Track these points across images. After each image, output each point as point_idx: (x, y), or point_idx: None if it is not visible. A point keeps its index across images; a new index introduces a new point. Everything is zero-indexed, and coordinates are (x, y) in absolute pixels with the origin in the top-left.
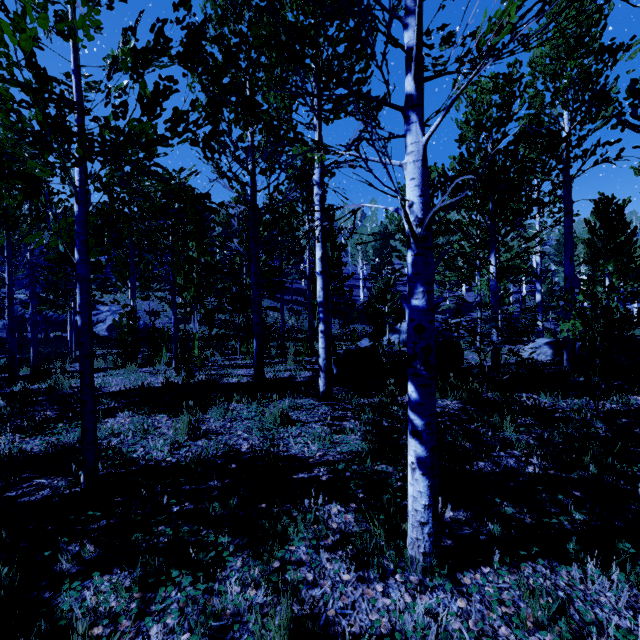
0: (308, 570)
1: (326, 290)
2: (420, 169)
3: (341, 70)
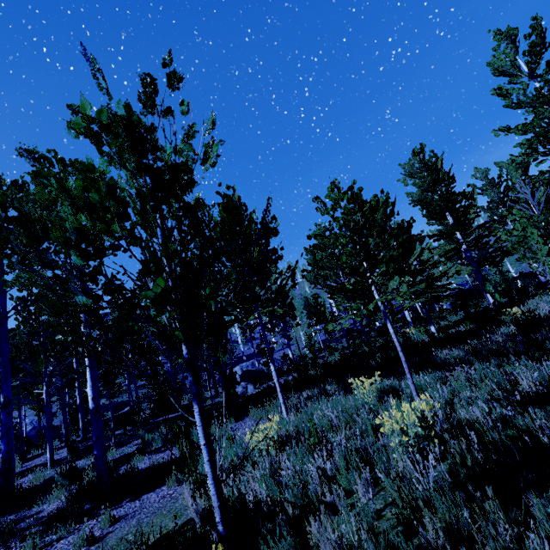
0: (26, 478)
1: (81, 400)
2: (45, 393)
3: None
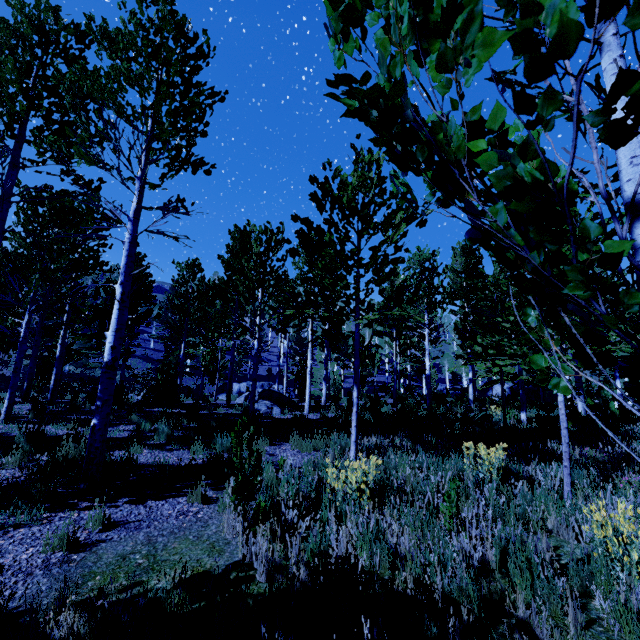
0: None
1: (62, 352)
2: (26, 325)
3: (81, 263)
